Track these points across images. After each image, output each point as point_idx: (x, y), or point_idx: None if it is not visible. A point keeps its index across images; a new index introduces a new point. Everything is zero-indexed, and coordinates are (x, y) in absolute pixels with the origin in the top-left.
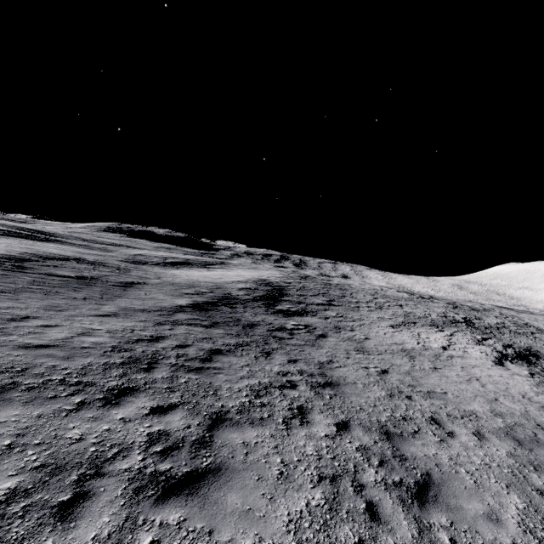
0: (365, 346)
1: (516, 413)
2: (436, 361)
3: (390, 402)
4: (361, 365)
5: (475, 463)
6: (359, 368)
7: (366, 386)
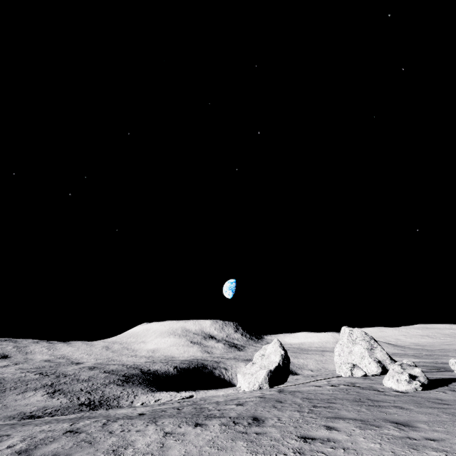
0: (4, 402)
1: (30, 402)
2: (23, 400)
3: (5, 407)
4: (1, 405)
5: (14, 407)
6: (0, 405)
7: (1, 407)
